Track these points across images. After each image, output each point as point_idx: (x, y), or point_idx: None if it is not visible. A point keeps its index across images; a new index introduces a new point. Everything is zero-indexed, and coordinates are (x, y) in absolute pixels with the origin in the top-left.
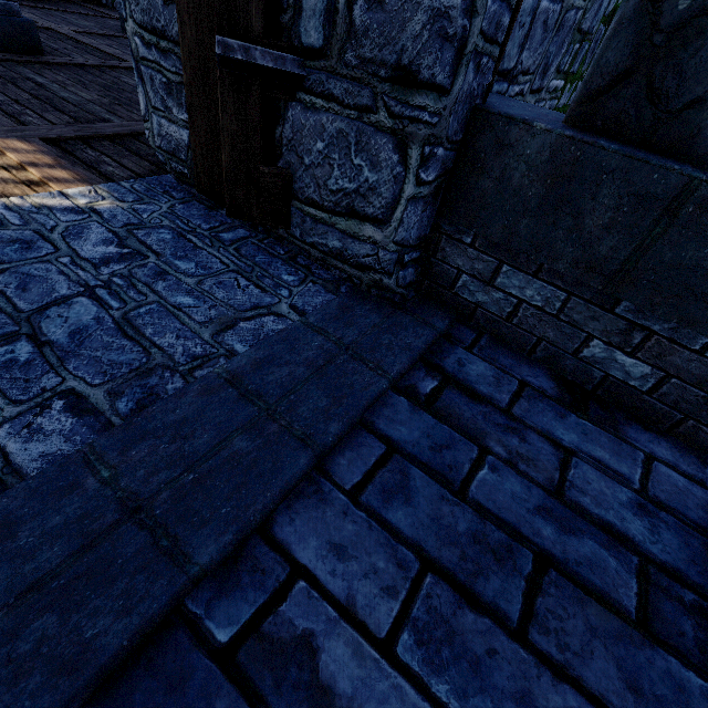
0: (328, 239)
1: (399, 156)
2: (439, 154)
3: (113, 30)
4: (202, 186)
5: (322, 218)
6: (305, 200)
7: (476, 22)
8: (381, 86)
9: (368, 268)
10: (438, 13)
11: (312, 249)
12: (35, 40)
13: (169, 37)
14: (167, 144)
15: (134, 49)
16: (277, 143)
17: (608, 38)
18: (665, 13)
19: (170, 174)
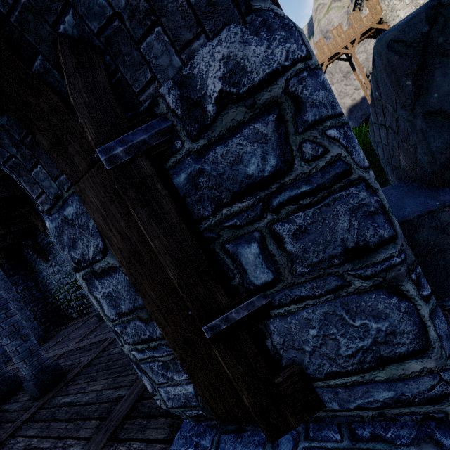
0: (373, 395)
1: (396, 296)
2: (420, 270)
3: (94, 324)
4: (221, 416)
5: (353, 381)
6: (326, 376)
7: (379, 193)
8: (341, 269)
9: (443, 396)
10: (354, 208)
11: (361, 411)
12: (60, 371)
13: (155, 338)
14: (177, 401)
15: (132, 358)
16: (271, 351)
17: (421, 140)
18: (448, 110)
19: (187, 419)
